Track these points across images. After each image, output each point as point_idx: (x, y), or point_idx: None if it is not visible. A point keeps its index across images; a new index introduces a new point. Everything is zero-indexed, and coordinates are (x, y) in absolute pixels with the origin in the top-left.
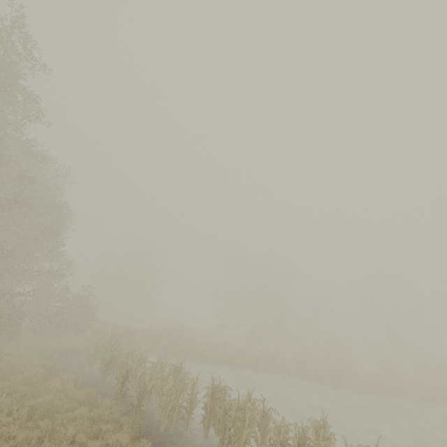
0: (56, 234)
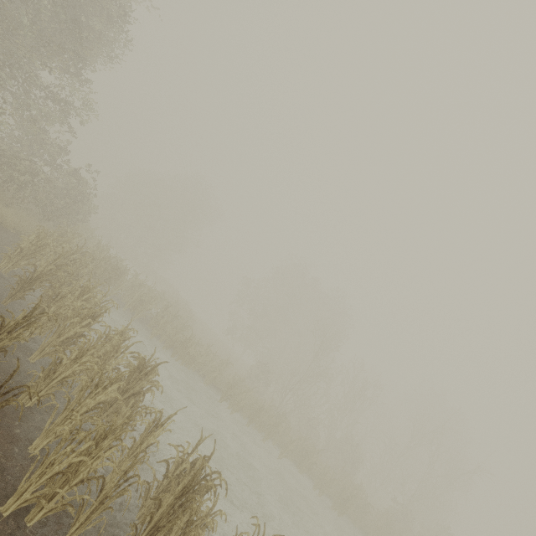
0: (81, 25)
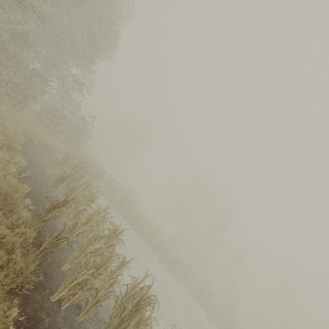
0: (94, 44)
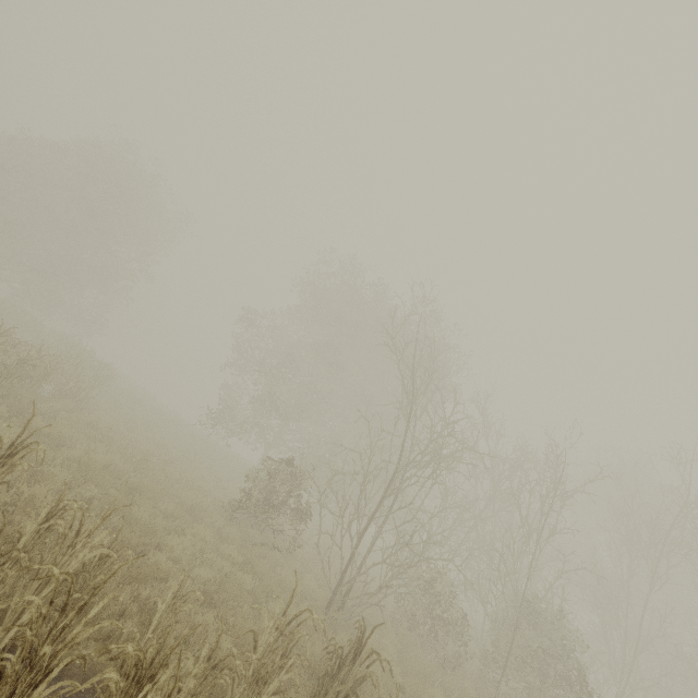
0: None
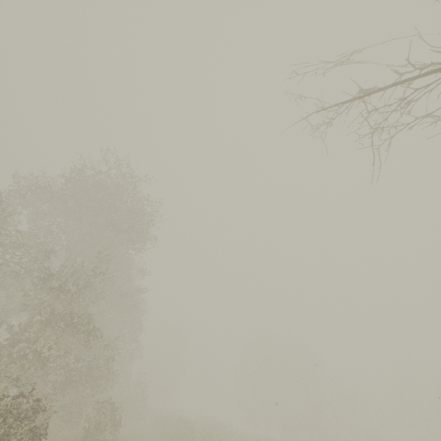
0: (141, 325)
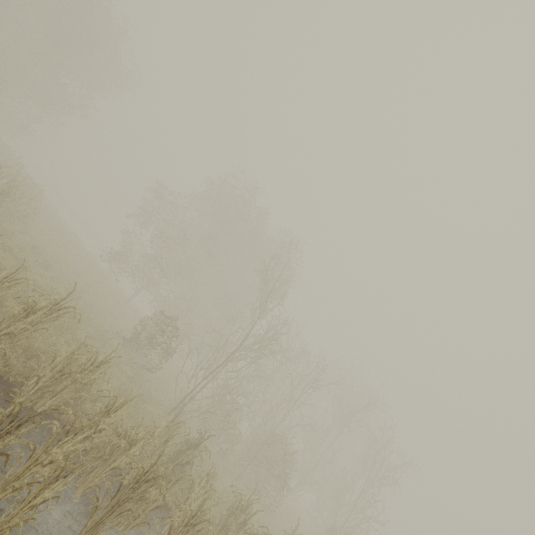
0: None
